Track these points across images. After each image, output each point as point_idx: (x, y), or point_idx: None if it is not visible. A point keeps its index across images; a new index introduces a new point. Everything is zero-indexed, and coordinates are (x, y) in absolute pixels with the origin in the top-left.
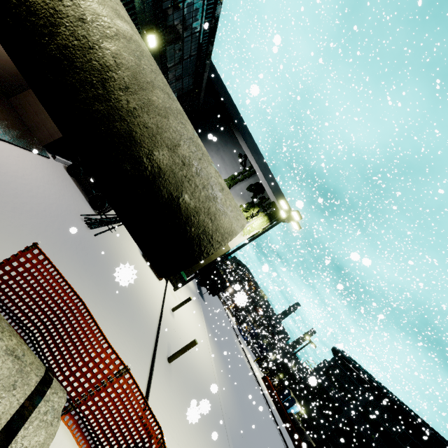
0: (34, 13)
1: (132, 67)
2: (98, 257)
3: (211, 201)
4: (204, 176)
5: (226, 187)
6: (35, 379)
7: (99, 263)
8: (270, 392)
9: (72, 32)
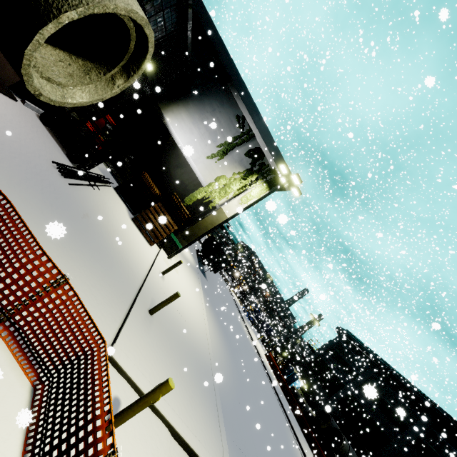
0: None
1: None
2: (71, 205)
3: None
4: None
5: None
6: None
7: (71, 210)
8: (273, 367)
9: None
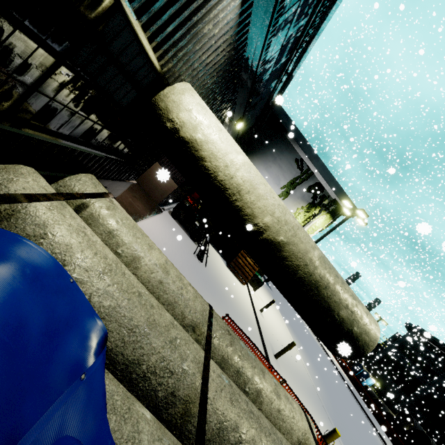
0: (287, 267)
1: (325, 275)
2: (213, 285)
3: (365, 326)
4: (360, 314)
5: (366, 309)
6: (301, 408)
7: (215, 290)
8: (342, 367)
9: (303, 271)
